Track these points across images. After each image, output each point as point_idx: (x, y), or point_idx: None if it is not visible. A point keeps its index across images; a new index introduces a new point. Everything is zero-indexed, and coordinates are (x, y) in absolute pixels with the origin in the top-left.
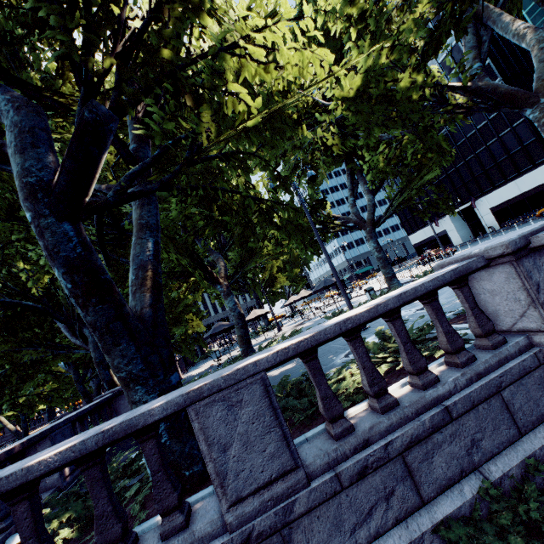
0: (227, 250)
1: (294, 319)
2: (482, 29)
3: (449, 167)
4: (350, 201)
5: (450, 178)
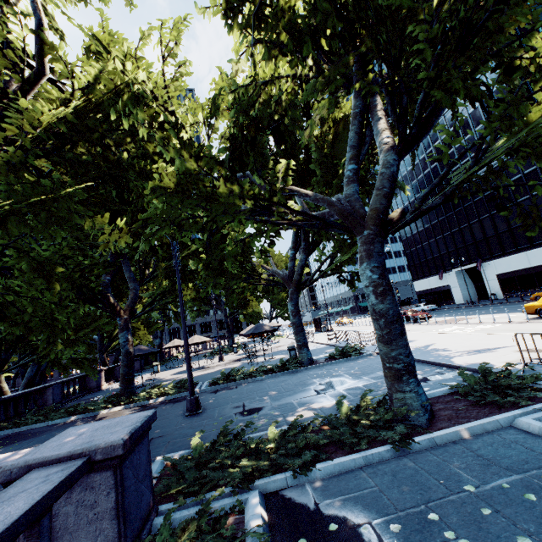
0: (149, 280)
1: (258, 345)
2: (367, 128)
3: (462, 222)
4: (291, 253)
5: (461, 233)
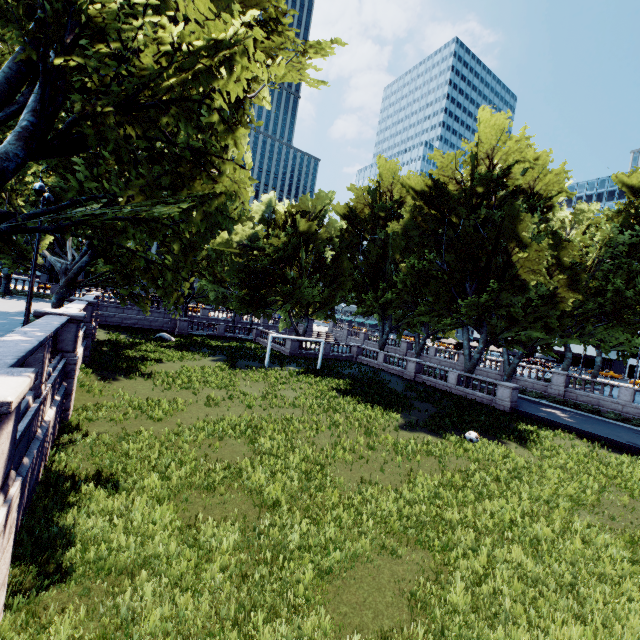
0: None
1: None
2: None
3: None
4: None
5: None
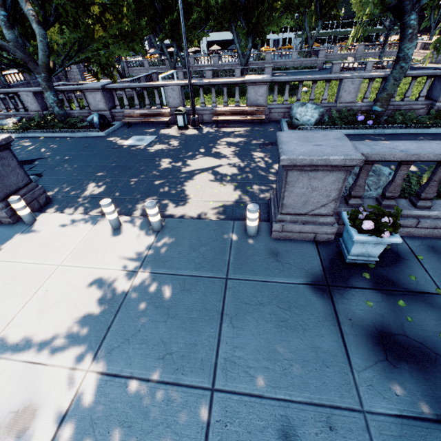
0: None
1: None
2: None
3: None
4: None
5: None
